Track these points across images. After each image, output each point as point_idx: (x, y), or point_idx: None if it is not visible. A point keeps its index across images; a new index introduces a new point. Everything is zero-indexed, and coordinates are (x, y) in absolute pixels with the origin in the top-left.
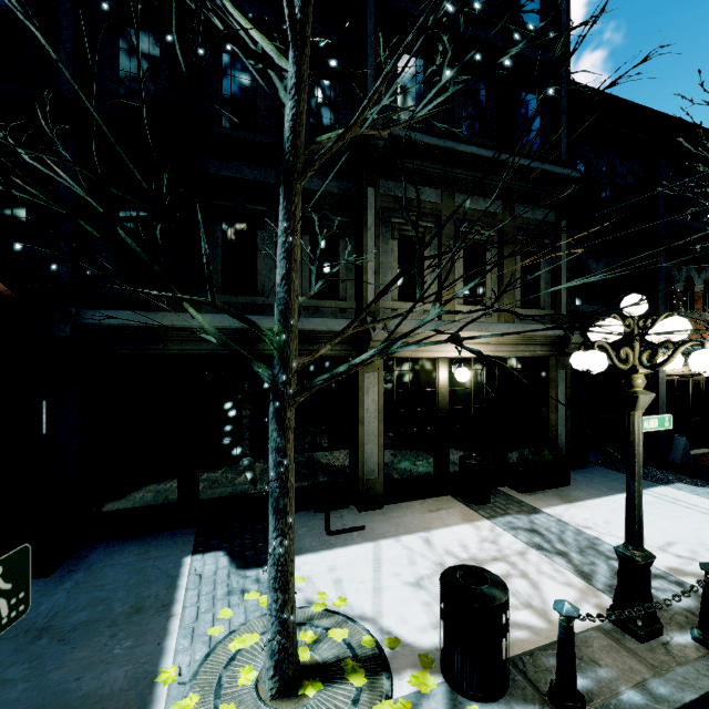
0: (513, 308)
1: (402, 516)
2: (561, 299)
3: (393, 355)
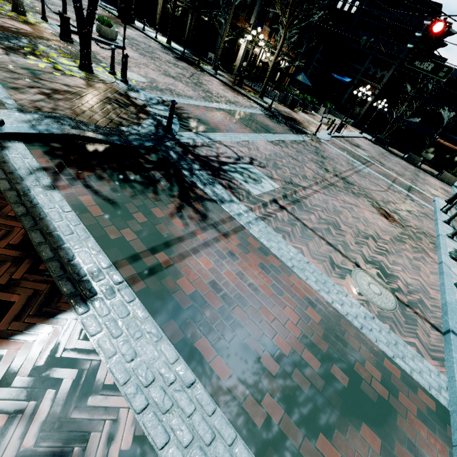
0: None
1: (154, 31)
2: None
3: None
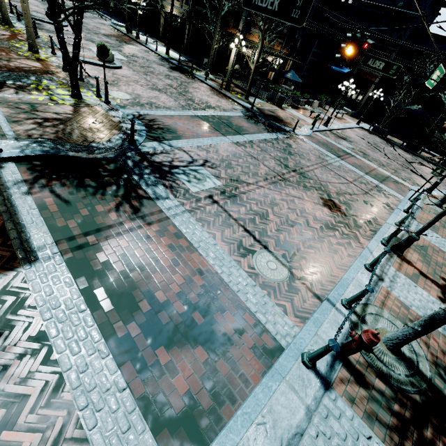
0: (181, 3)
1: (158, 42)
2: (190, 3)
3: (164, 10)
